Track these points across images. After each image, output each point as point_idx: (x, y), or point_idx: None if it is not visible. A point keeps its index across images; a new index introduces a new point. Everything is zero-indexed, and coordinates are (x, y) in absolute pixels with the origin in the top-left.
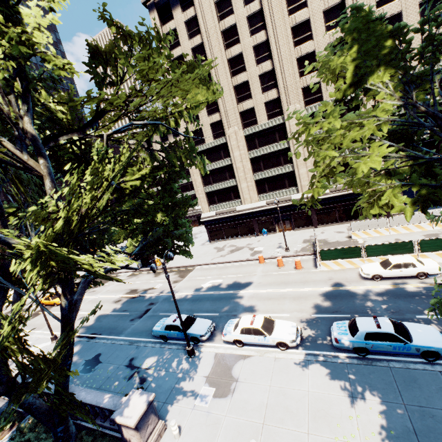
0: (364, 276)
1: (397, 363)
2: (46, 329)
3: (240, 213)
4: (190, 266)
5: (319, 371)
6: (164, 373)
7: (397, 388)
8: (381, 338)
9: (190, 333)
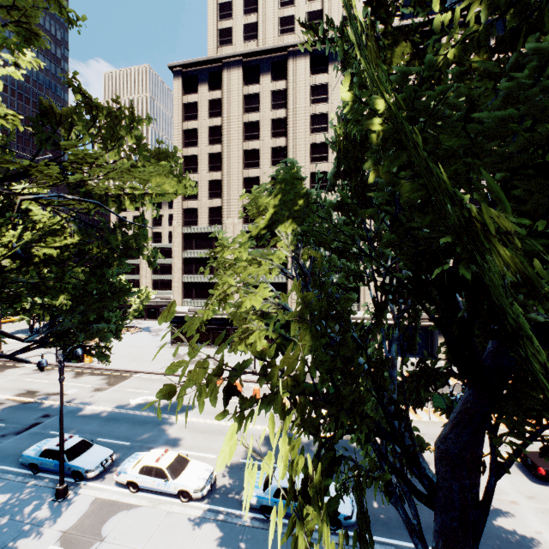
0: None
1: None
2: None
3: (218, 316)
4: (129, 371)
5: (211, 534)
6: (4, 522)
7: None
8: None
9: (74, 465)
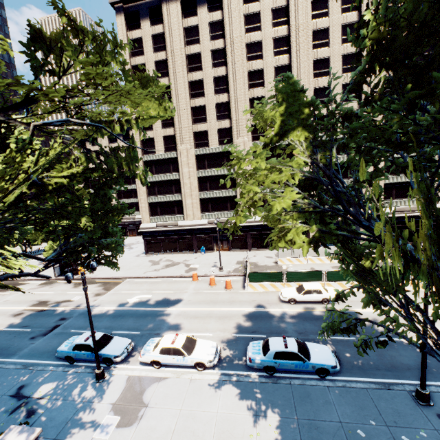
0: (283, 299)
1: (297, 380)
2: None
3: (181, 228)
4: (118, 278)
5: (230, 391)
6: (61, 403)
7: (294, 404)
8: (287, 357)
9: (104, 354)
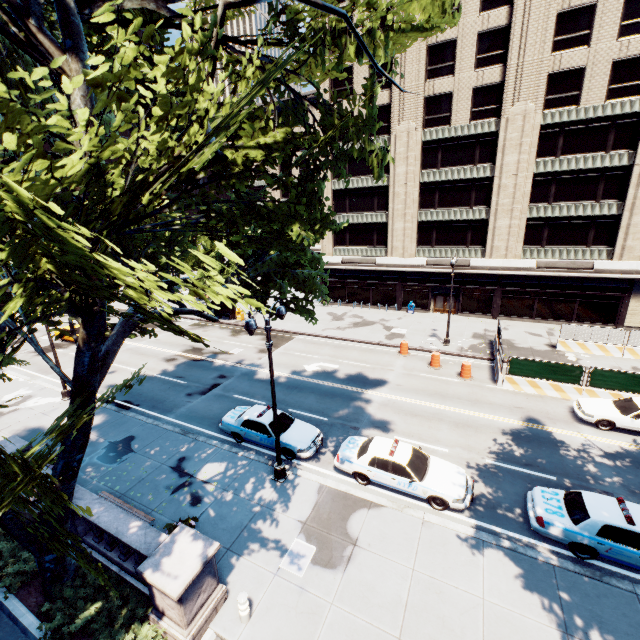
0: (583, 417)
1: None
2: (57, 377)
3: (381, 268)
4: (288, 332)
5: (503, 567)
6: (231, 497)
7: None
8: (631, 542)
9: (283, 443)
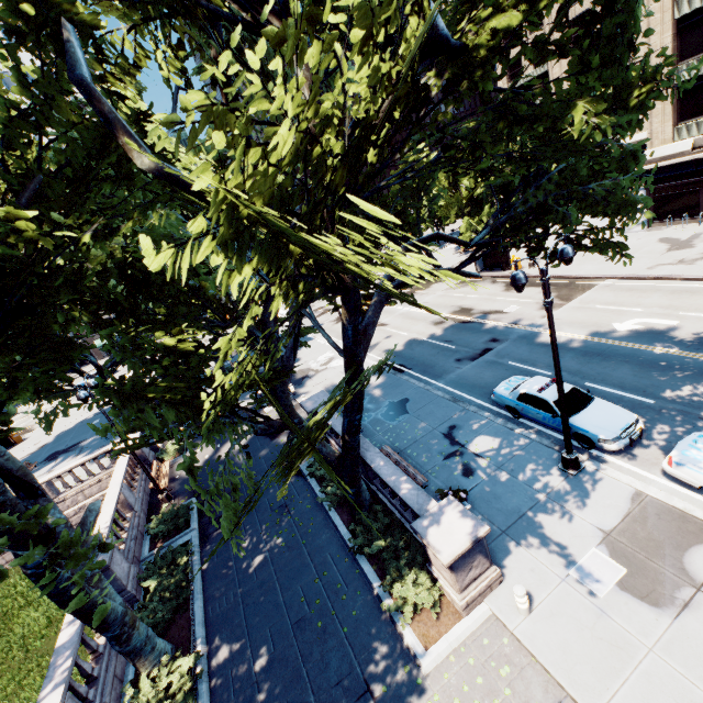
0: None
1: None
2: None
3: None
4: (585, 278)
5: None
6: (506, 478)
7: None
8: None
9: (575, 427)
